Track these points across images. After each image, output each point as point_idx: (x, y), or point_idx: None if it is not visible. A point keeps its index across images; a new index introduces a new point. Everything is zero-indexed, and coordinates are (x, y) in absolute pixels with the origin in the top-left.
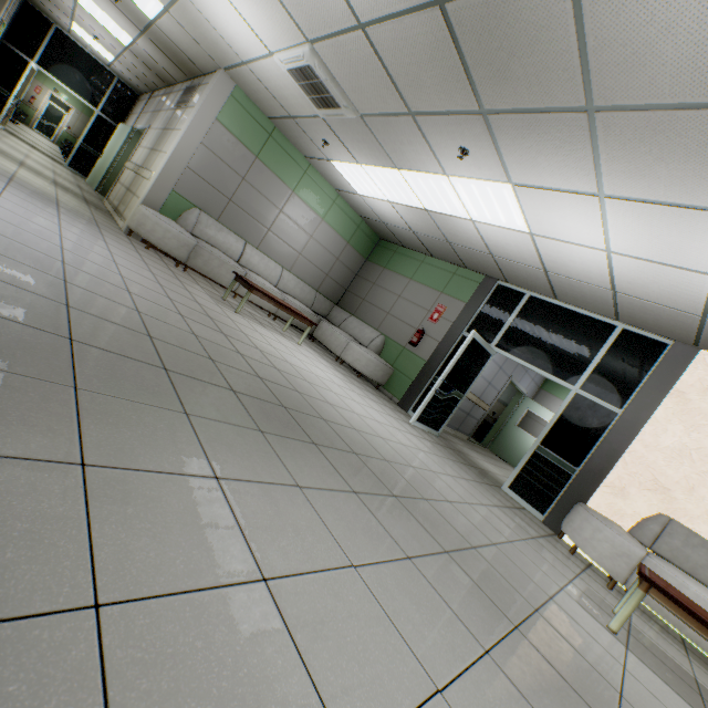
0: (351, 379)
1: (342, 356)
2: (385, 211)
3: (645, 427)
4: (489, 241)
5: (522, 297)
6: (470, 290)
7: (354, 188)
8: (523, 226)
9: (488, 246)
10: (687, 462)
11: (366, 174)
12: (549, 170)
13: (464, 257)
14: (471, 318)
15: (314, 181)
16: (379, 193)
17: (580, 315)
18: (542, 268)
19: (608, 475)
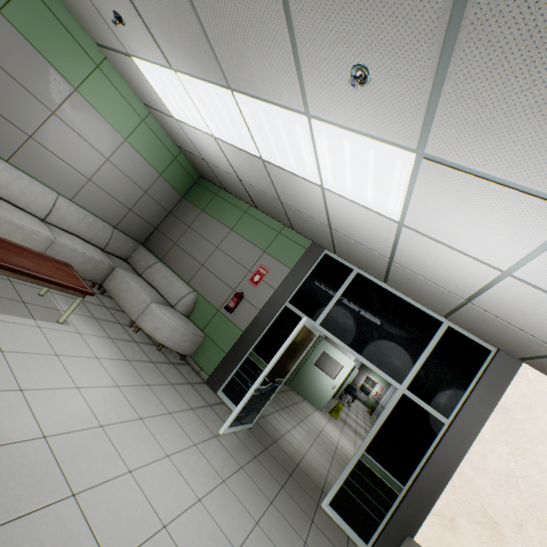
0: (143, 369)
1: (138, 322)
2: (208, 148)
3: (473, 445)
4: (334, 215)
5: (350, 272)
6: (296, 255)
7: (168, 108)
8: (397, 213)
9: (330, 218)
10: (515, 492)
11: (184, 89)
12: (523, 147)
13: (294, 219)
14: (296, 287)
15: (113, 85)
16: (202, 121)
17: (407, 304)
18: (389, 257)
19: (438, 500)
